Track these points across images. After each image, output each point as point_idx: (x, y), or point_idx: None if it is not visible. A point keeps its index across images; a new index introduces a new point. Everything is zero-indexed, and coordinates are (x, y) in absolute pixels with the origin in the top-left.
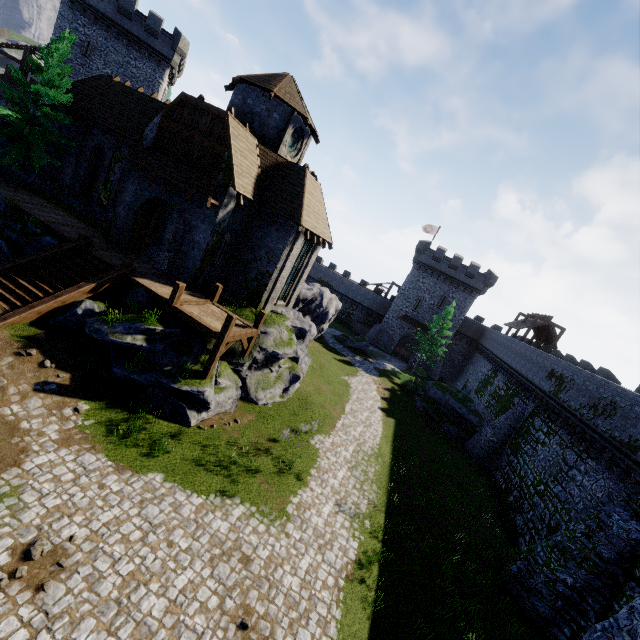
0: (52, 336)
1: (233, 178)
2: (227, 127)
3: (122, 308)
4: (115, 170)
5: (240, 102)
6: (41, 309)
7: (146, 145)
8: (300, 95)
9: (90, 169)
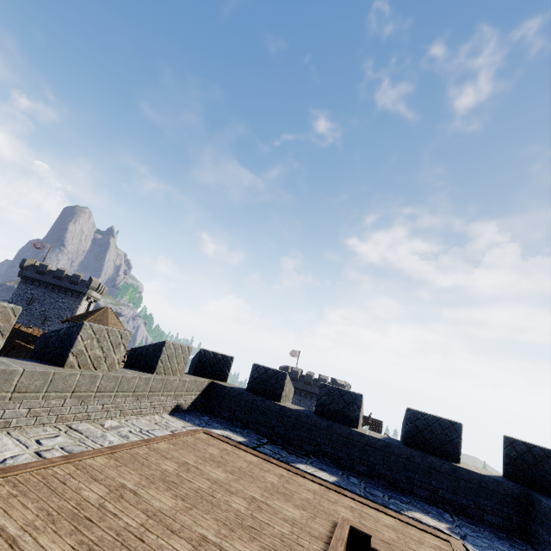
0: None
1: None
2: None
3: None
4: None
5: None
6: None
7: None
8: (109, 317)
9: None
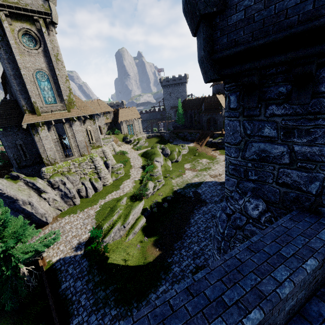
0: (208, 145)
1: (222, 106)
2: (217, 98)
3: (215, 138)
4: (195, 117)
5: (215, 89)
6: (205, 142)
7: (203, 110)
8: None
9: (190, 119)
